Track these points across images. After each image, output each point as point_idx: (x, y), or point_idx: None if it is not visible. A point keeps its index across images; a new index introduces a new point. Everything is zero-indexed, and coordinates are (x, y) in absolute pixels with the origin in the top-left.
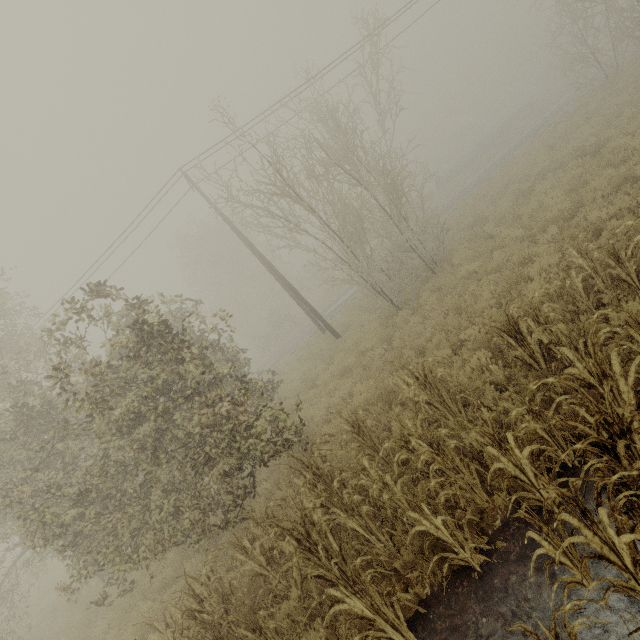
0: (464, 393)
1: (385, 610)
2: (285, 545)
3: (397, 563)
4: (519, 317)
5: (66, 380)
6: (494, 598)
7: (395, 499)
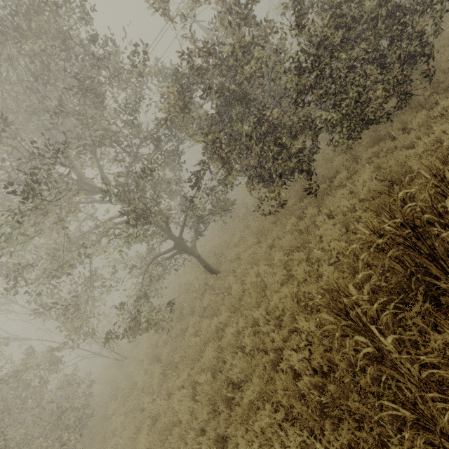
0: None
1: None
2: None
3: None
4: None
5: None
6: None
7: None
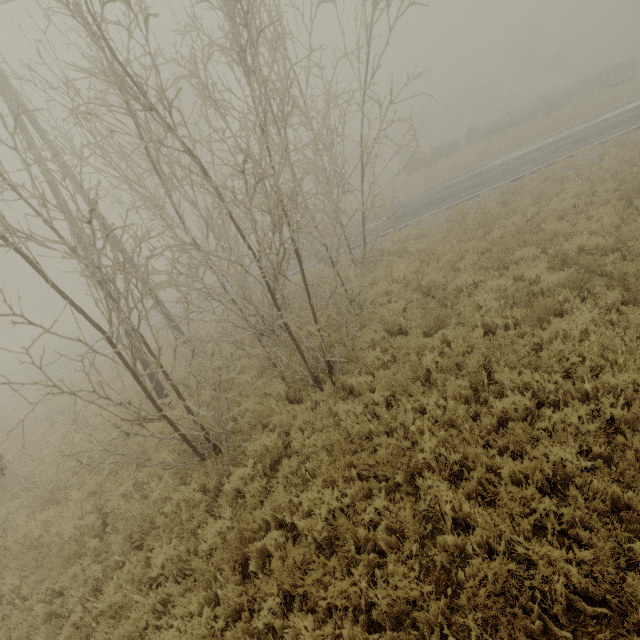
0: None
1: None
2: None
3: None
4: None
5: None
6: None
7: None
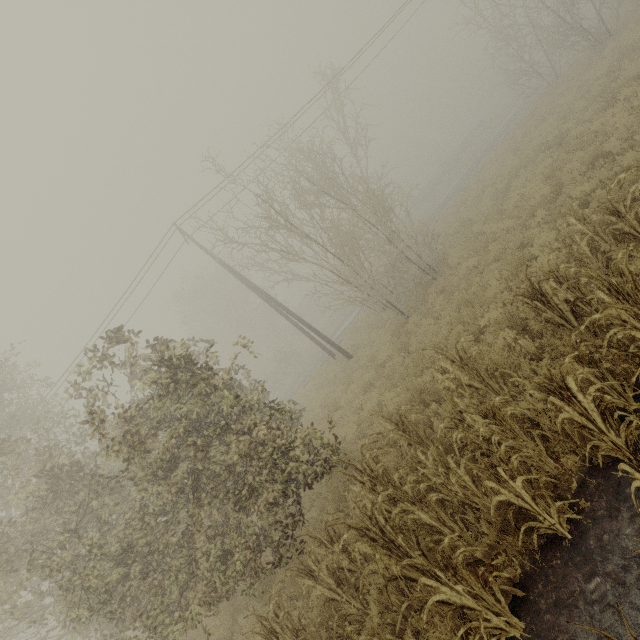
0: (500, 372)
1: (484, 595)
2: (361, 547)
3: (478, 552)
4: (540, 281)
5: (103, 423)
6: (595, 560)
7: (462, 482)
